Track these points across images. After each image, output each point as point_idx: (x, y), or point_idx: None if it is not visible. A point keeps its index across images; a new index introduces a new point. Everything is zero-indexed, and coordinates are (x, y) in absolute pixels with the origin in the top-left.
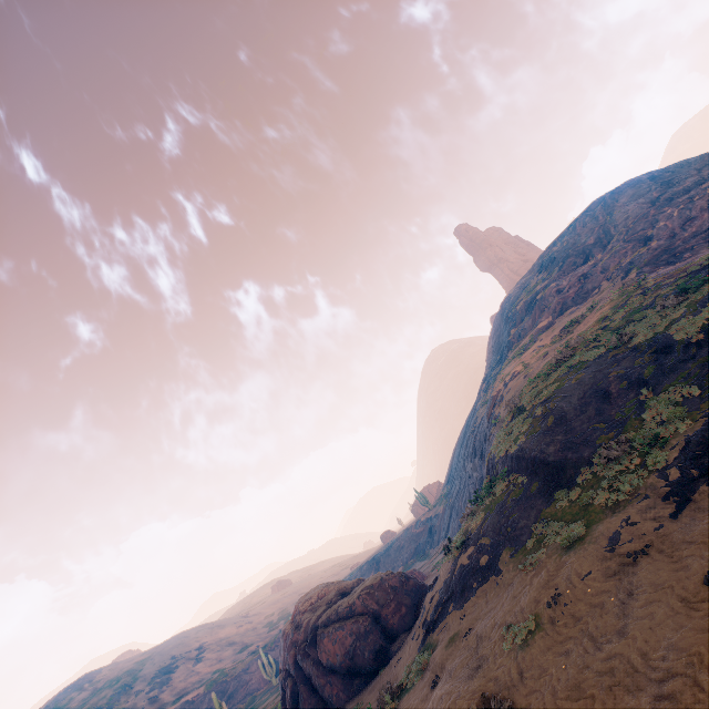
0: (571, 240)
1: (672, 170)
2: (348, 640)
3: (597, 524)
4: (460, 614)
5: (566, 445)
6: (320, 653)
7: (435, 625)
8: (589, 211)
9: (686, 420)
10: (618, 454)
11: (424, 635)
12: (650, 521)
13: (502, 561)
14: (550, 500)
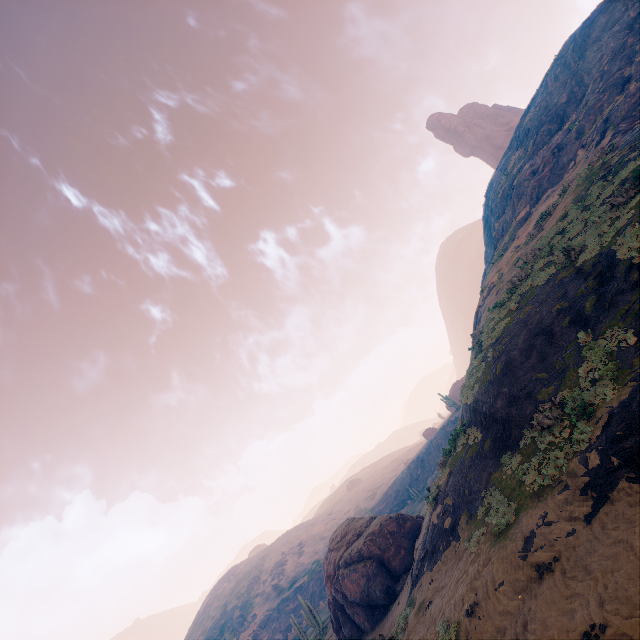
0: (542, 104)
1: None
2: (361, 581)
3: (523, 513)
4: (430, 577)
5: (511, 400)
6: (344, 590)
7: (416, 581)
8: (560, 58)
9: (614, 384)
10: (550, 421)
11: (411, 587)
12: (565, 522)
13: (460, 526)
14: (498, 462)
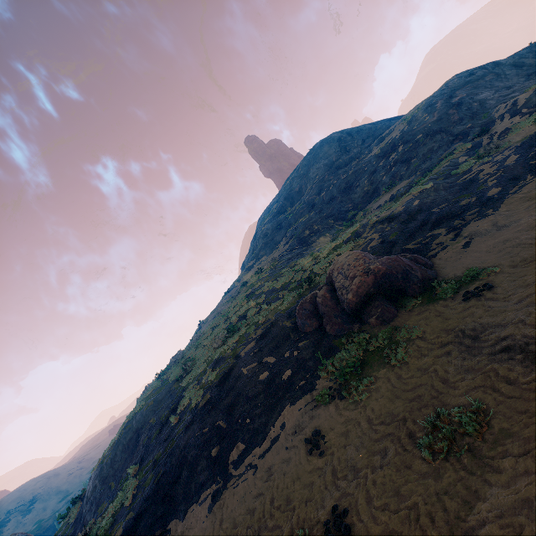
0: (291, 181)
1: (353, 134)
2: None
3: None
4: None
5: (93, 498)
6: None
7: None
8: (309, 154)
9: None
10: None
11: None
12: None
13: None
14: None
